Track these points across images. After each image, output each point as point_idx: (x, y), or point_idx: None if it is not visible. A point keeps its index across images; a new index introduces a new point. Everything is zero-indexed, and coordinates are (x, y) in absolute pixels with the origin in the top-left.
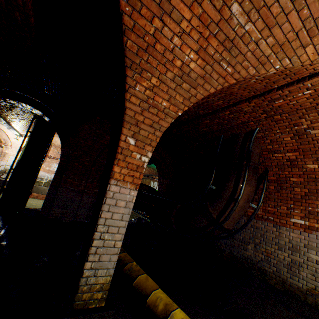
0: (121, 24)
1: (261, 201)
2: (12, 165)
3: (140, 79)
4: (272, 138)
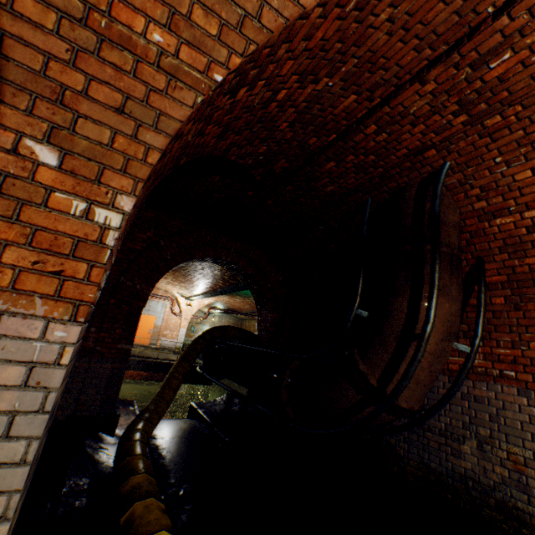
0: None
1: (480, 333)
2: None
3: None
4: (485, 183)
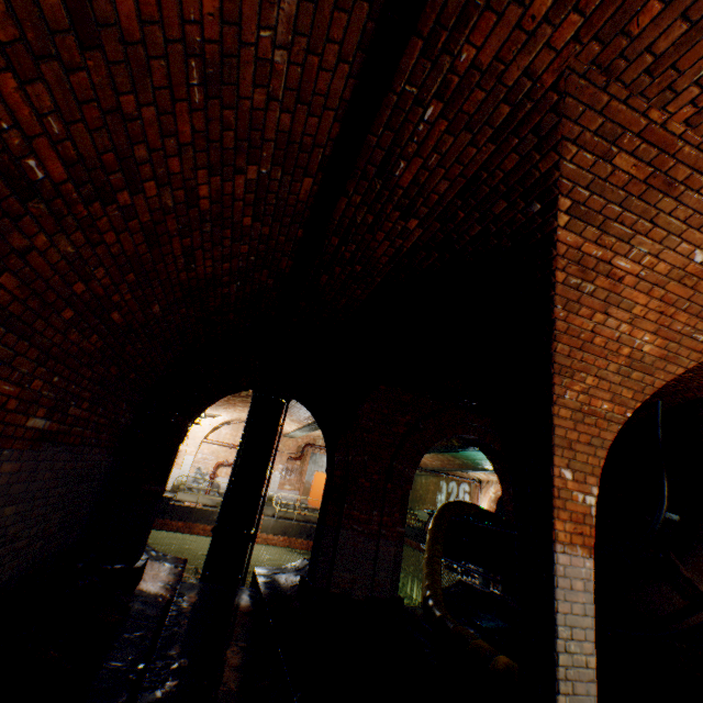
0: (549, 329)
1: None
2: (229, 484)
3: (571, 382)
4: None
